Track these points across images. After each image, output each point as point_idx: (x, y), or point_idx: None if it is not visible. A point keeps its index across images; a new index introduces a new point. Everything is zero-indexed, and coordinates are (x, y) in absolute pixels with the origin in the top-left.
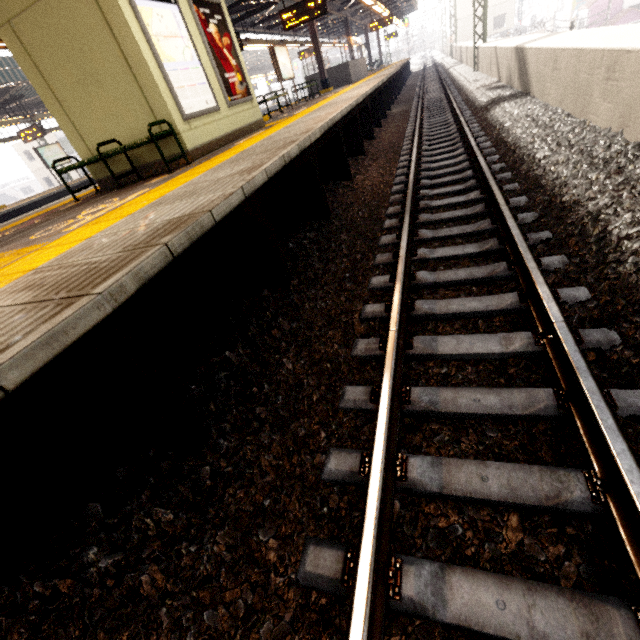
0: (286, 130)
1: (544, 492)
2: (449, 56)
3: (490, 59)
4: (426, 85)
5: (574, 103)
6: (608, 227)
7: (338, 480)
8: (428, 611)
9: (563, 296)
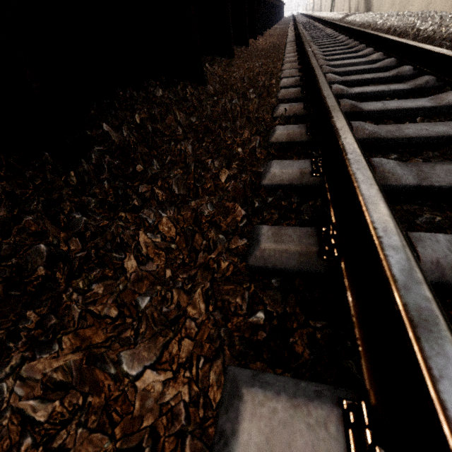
0: None
1: (391, 74)
2: (311, 10)
3: None
4: (297, 19)
5: (400, 3)
6: (420, 27)
7: (288, 86)
8: (344, 91)
9: None
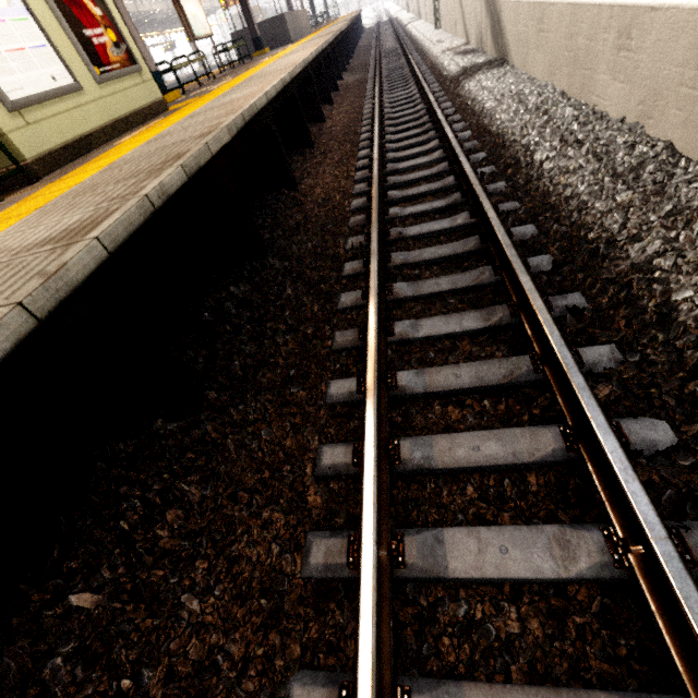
0: (185, 123)
1: None
2: (405, 9)
3: (454, 14)
4: (382, 46)
5: (570, 79)
6: (672, 296)
7: None
8: None
9: (635, 440)
